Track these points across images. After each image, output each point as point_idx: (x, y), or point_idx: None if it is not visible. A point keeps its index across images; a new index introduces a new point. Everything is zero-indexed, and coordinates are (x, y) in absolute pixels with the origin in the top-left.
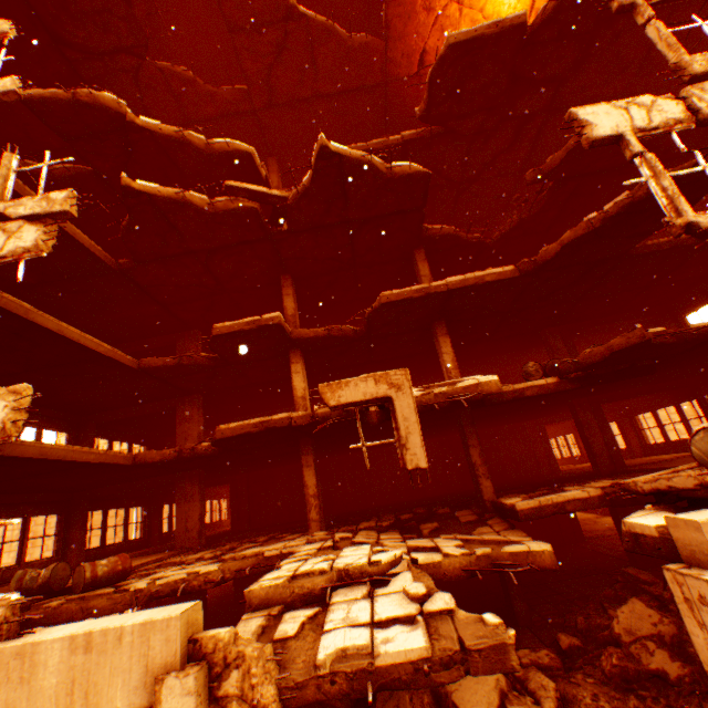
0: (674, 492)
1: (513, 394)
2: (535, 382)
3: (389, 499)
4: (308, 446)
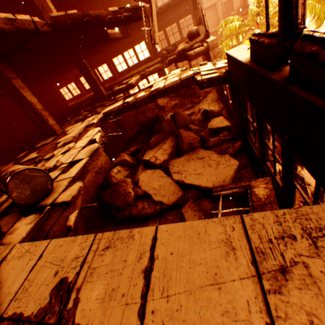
0: (187, 50)
1: (114, 36)
2: (116, 31)
3: (0, 148)
4: (10, 72)
